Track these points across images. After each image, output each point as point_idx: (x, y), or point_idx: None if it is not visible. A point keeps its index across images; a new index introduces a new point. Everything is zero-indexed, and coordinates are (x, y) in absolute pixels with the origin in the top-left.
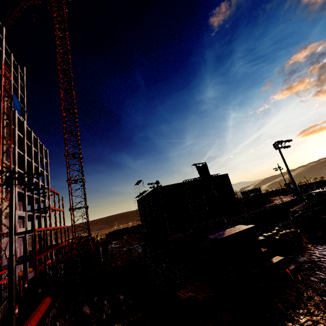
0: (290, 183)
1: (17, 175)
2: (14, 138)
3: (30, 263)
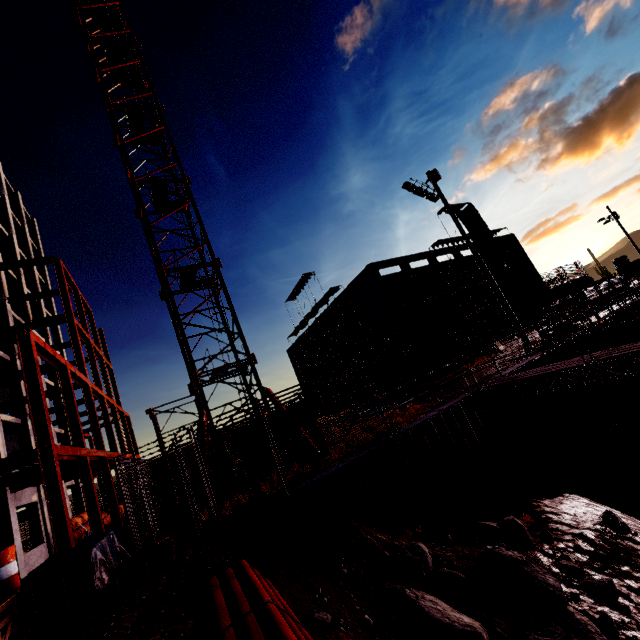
0: (624, 257)
1: None
2: None
3: (25, 546)
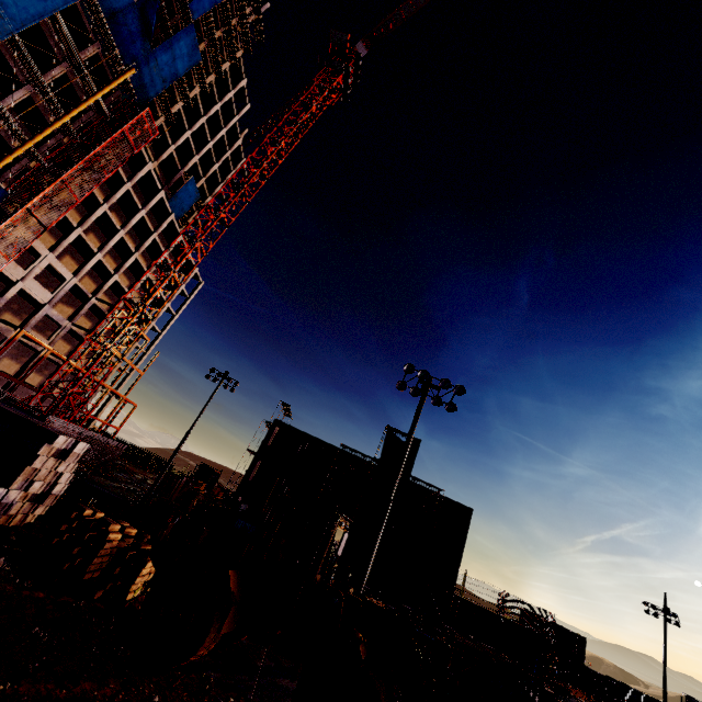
0: None
1: (92, 264)
2: (129, 220)
3: None
